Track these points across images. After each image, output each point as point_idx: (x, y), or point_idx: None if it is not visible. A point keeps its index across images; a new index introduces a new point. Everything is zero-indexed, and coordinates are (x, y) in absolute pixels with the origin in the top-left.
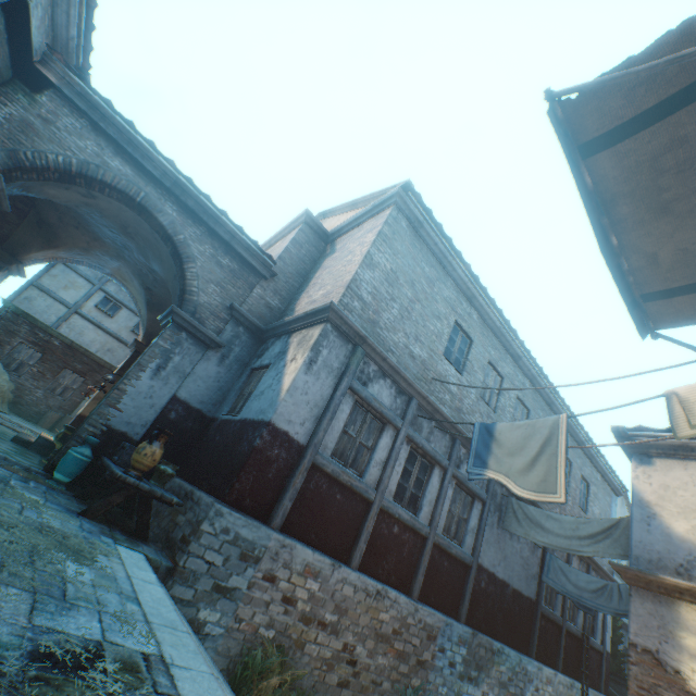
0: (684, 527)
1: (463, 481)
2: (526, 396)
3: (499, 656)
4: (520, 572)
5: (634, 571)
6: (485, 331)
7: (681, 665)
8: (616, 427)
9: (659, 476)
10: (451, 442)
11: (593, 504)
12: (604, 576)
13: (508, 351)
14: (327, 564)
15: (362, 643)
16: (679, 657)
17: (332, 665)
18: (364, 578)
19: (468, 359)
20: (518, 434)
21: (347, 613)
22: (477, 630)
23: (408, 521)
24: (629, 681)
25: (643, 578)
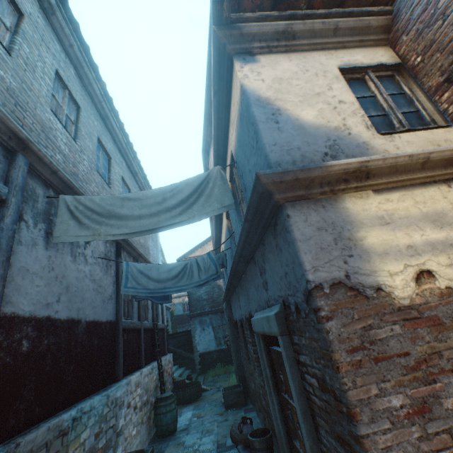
0: (313, 115)
1: None
2: (74, 85)
3: (78, 425)
4: (95, 299)
5: (295, 173)
6: None
7: (378, 276)
8: None
9: (270, 72)
10: None
11: None
12: None
13: None
14: None
15: None
16: (372, 267)
17: None
18: None
19: None
20: None
21: None
22: (25, 430)
23: None
24: (336, 353)
25: (303, 180)
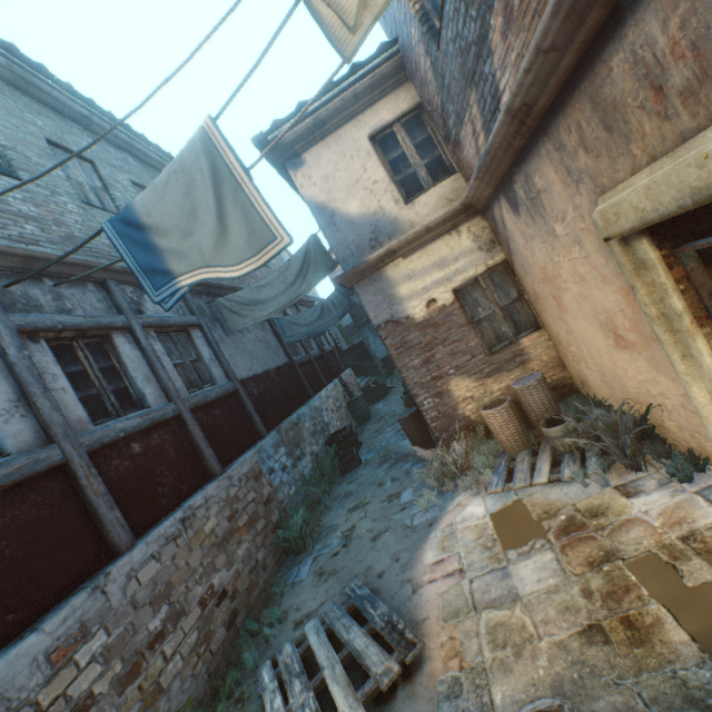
0: (357, 206)
1: (162, 323)
2: (143, 177)
3: (301, 421)
4: (269, 353)
5: (351, 272)
6: None
7: (407, 311)
8: (257, 139)
9: (317, 172)
10: (104, 289)
11: None
12: (306, 304)
13: (65, 115)
14: (87, 602)
15: (215, 572)
16: (404, 307)
17: (208, 633)
18: (155, 534)
19: (5, 146)
20: (174, 197)
21: (174, 585)
22: (278, 425)
23: (143, 424)
24: (390, 352)
25: (358, 272)
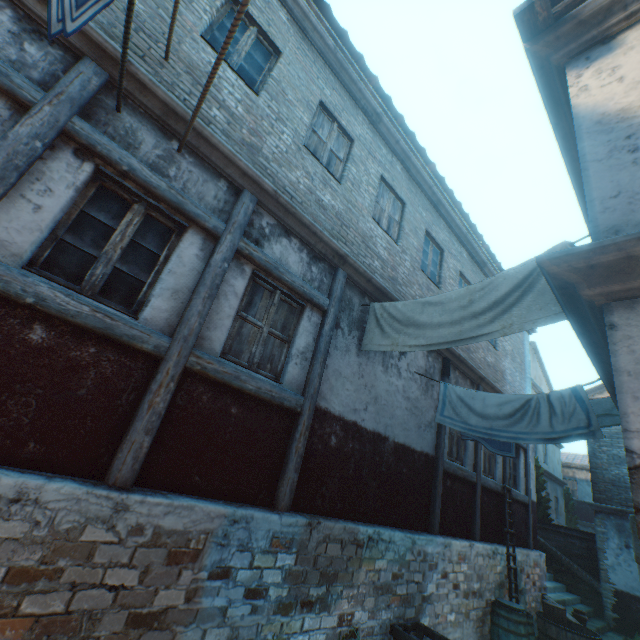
0: None
1: (270, 267)
2: (399, 183)
3: (373, 547)
4: (406, 420)
5: (622, 246)
6: (309, 52)
7: None
8: (526, 3)
9: None
10: (236, 196)
11: (503, 339)
12: None
13: (359, 105)
14: None
15: None
16: None
17: None
18: None
19: (271, 76)
20: None
21: None
22: (327, 516)
23: (83, 318)
24: None
25: None
